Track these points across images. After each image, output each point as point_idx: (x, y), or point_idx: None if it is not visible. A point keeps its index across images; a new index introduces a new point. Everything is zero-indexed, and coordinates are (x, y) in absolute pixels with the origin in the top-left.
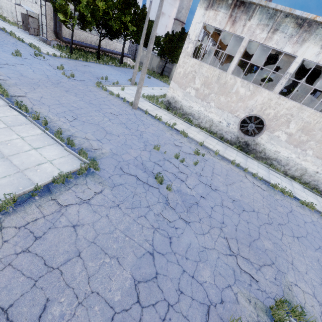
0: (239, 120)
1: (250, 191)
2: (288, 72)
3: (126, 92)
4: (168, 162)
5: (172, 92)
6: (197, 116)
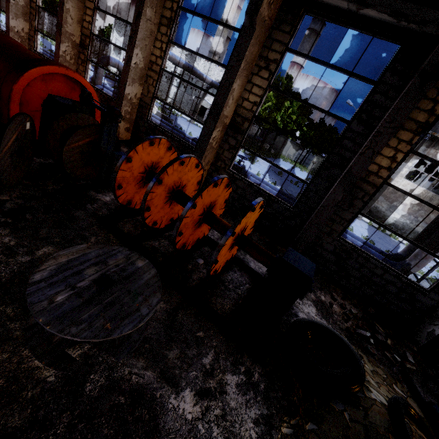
0: None
1: None
2: None
3: None
4: None
5: (376, 203)
6: (401, 227)
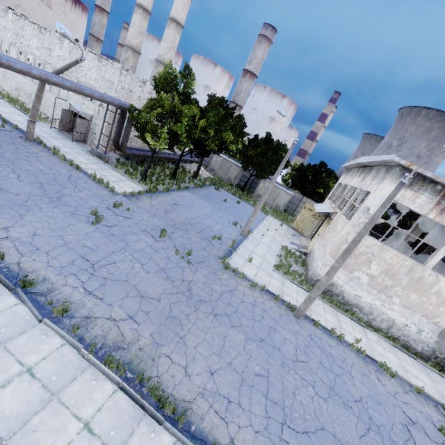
0: (439, 329)
1: None
2: None
3: (255, 265)
4: None
5: None
6: (368, 311)
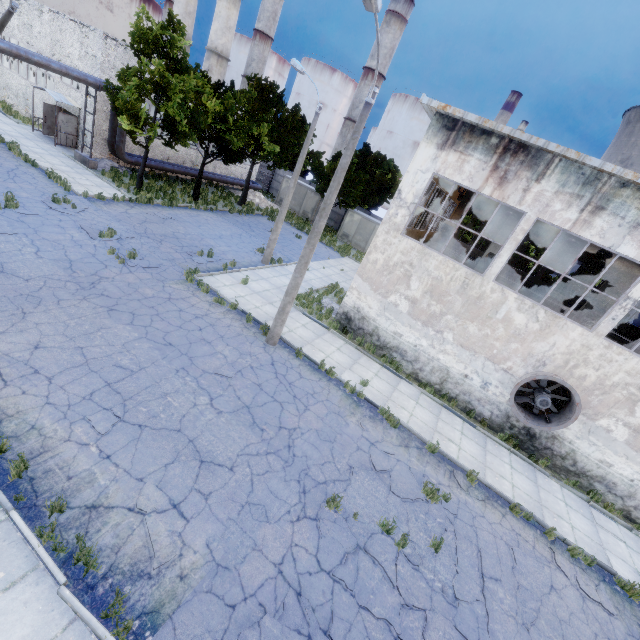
0: (512, 379)
1: (586, 636)
2: (628, 296)
3: (252, 289)
4: (367, 560)
5: (357, 298)
6: (413, 357)
